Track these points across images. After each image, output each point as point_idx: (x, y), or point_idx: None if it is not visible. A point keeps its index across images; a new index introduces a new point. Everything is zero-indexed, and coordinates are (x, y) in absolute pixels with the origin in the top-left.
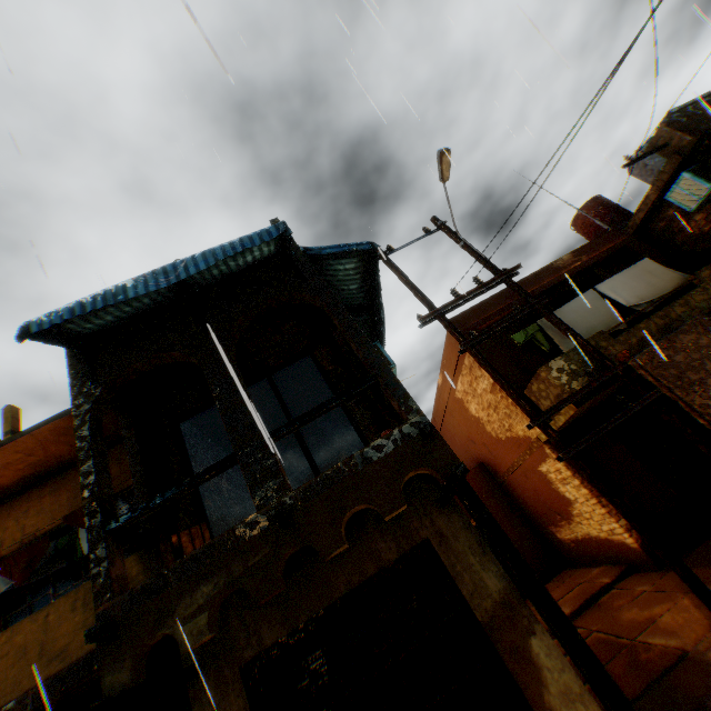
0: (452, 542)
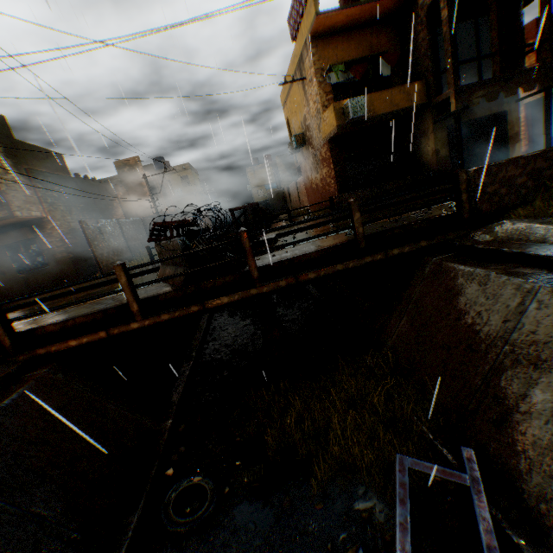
0: (511, 115)
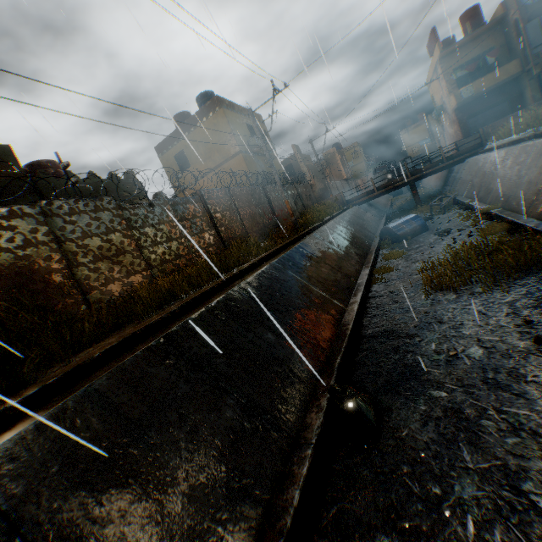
0: None
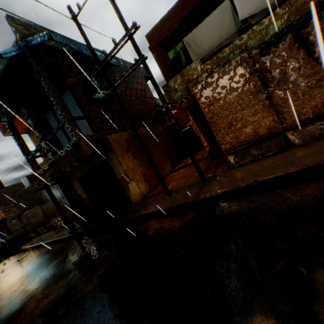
0: (113, 161)
